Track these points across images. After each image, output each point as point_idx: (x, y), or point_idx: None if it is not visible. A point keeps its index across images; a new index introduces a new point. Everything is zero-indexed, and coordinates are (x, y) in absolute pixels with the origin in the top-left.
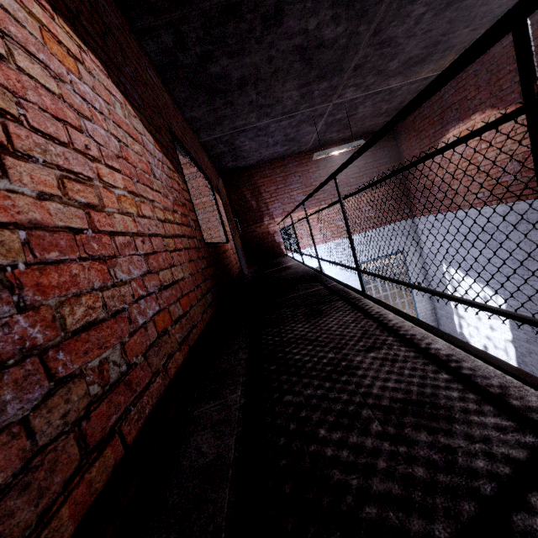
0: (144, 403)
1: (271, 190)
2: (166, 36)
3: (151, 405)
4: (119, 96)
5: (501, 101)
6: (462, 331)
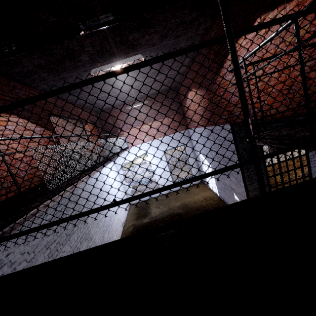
0: (21, 190)
1: (120, 118)
2: (44, 86)
3: (24, 190)
4: (21, 120)
5: (195, 86)
6: (207, 180)
